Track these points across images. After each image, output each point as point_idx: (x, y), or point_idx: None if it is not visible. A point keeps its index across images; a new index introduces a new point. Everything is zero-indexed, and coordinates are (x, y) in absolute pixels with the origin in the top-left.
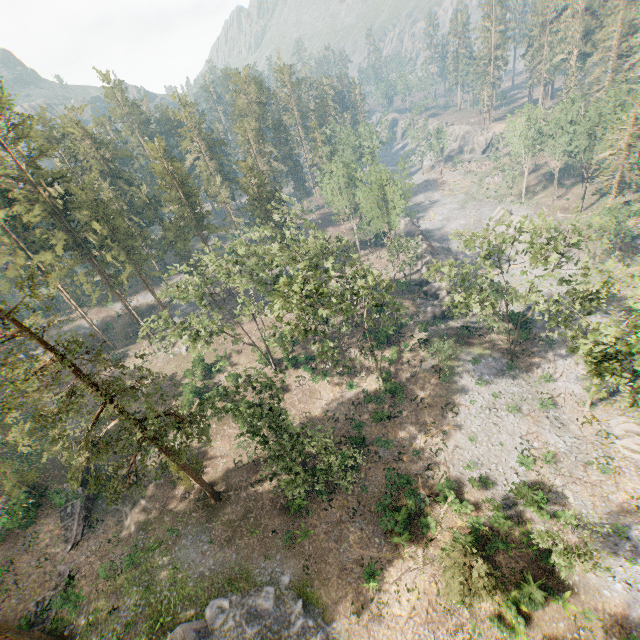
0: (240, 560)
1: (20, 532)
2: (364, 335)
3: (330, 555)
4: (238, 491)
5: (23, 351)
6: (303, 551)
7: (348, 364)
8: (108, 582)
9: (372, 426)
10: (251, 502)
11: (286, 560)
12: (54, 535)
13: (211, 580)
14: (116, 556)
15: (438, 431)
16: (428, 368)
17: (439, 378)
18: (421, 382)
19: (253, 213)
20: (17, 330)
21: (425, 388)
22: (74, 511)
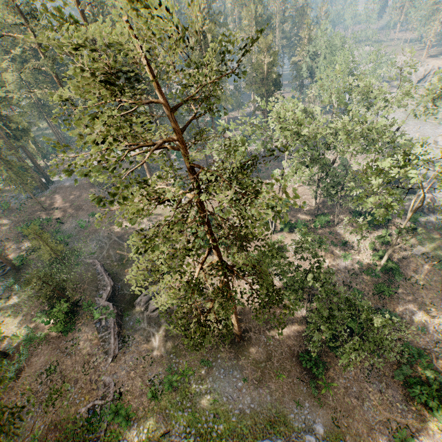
0: (274, 402)
1: (60, 335)
2: (354, 214)
3: (354, 411)
4: (257, 334)
5: (44, 176)
6: (328, 402)
7: (340, 237)
8: (152, 401)
9: (369, 296)
10: (271, 346)
11: (314, 408)
12: (93, 345)
13: (253, 419)
14: (155, 376)
15: (439, 313)
16: (419, 254)
17: (433, 265)
18: (413, 265)
19: (258, 90)
20: (176, 135)
21: (418, 271)
22: (108, 325)
